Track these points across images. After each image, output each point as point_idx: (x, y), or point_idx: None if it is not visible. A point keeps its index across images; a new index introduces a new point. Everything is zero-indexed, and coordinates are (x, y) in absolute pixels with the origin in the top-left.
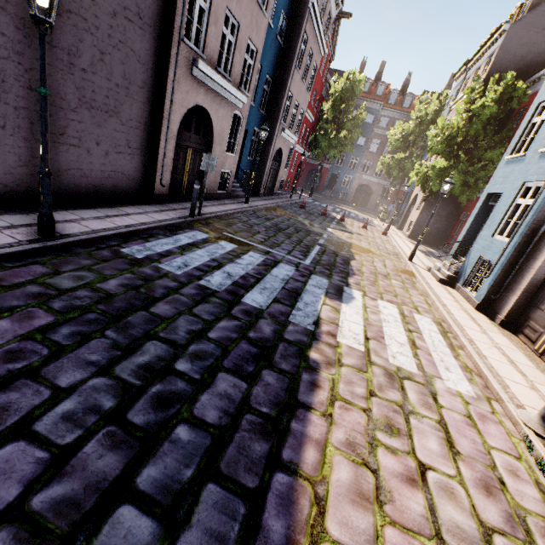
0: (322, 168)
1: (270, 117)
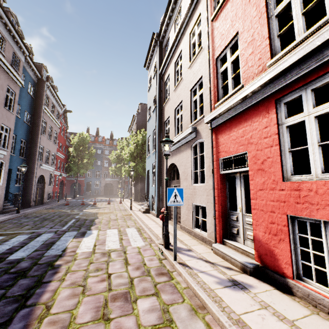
0: (77, 180)
1: (29, 160)
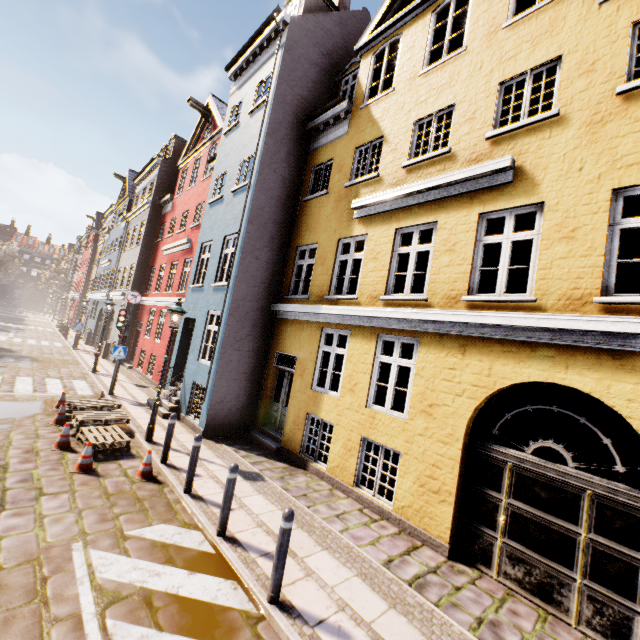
0: None
1: None
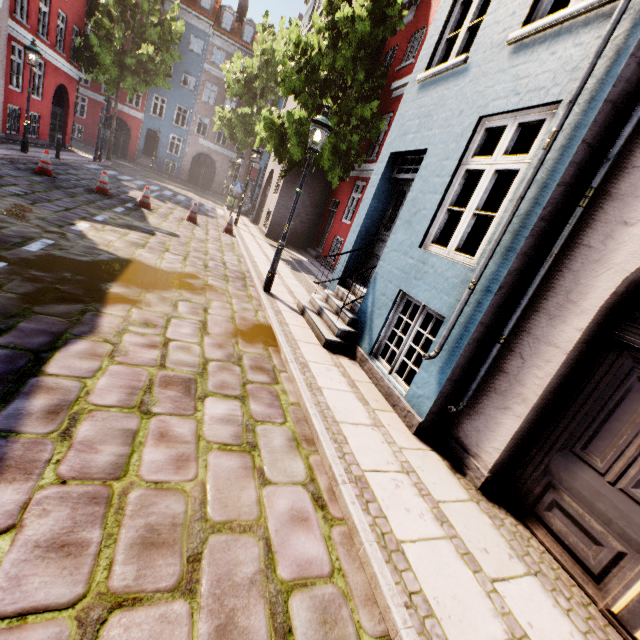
0: (110, 105)
1: None
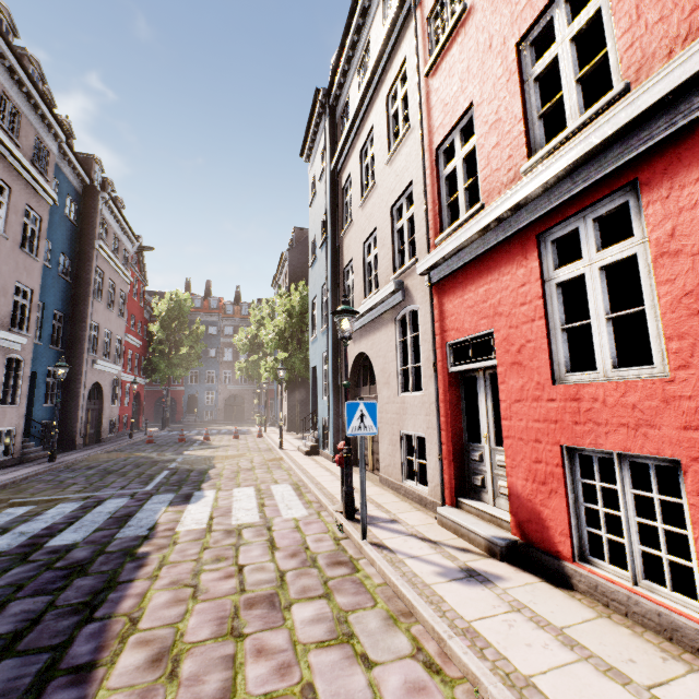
0: (169, 391)
1: (71, 352)
